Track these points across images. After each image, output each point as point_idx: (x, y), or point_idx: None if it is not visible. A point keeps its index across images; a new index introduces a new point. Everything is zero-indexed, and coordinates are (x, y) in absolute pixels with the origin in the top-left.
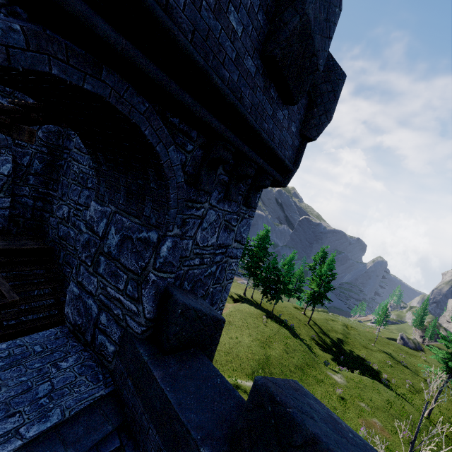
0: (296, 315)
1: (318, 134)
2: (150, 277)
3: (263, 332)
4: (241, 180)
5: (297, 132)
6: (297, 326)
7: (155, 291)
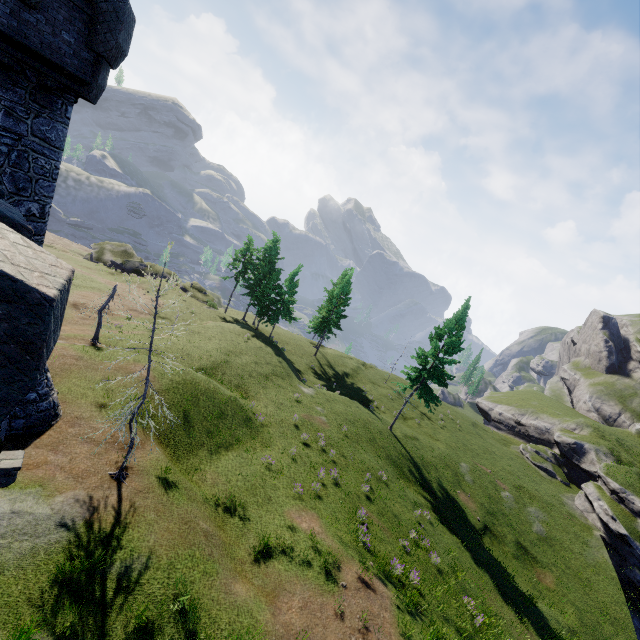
0: (304, 347)
1: (107, 51)
2: None
3: (237, 345)
4: (7, 70)
5: (81, 44)
6: (299, 356)
7: None
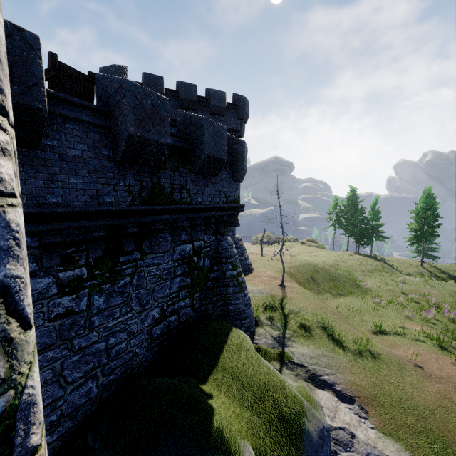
0: (408, 262)
1: (243, 117)
2: None
3: (342, 258)
4: None
5: (236, 119)
6: (403, 267)
7: None
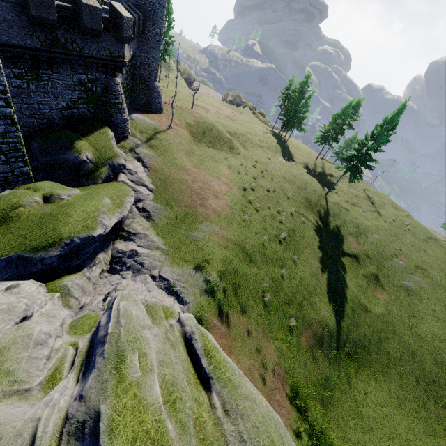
0: (312, 155)
1: None
2: (131, 1)
3: (256, 132)
4: None
5: None
6: (302, 157)
7: (132, 3)
